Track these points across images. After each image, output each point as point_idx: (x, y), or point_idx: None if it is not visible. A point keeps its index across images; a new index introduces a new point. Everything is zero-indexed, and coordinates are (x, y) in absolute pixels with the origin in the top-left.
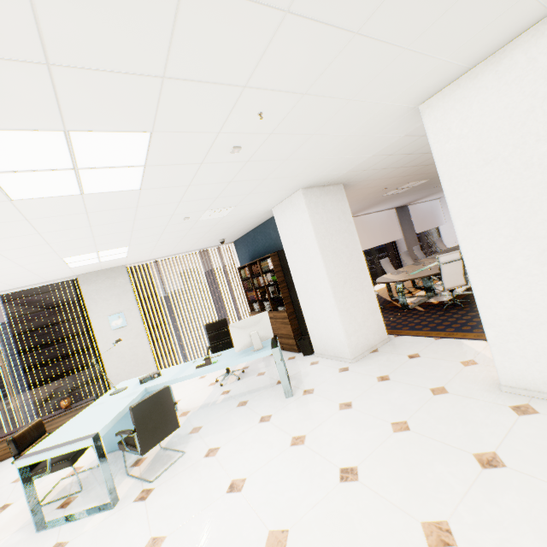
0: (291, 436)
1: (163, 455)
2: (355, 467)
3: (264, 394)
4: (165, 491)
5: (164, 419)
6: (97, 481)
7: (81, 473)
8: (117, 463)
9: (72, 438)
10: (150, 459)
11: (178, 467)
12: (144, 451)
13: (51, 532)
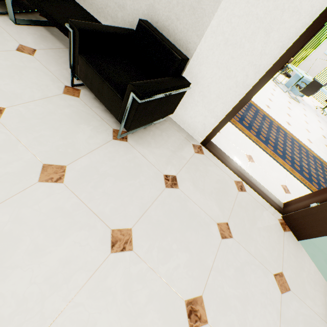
0: (320, 127)
1: (295, 98)
2: (326, 138)
3: (324, 121)
4: (293, 101)
5: (311, 91)
6: (281, 86)
7: (278, 81)
8: (285, 88)
9: (298, 71)
10: (292, 96)
11: (296, 103)
12: (300, 91)
13: (274, 83)
